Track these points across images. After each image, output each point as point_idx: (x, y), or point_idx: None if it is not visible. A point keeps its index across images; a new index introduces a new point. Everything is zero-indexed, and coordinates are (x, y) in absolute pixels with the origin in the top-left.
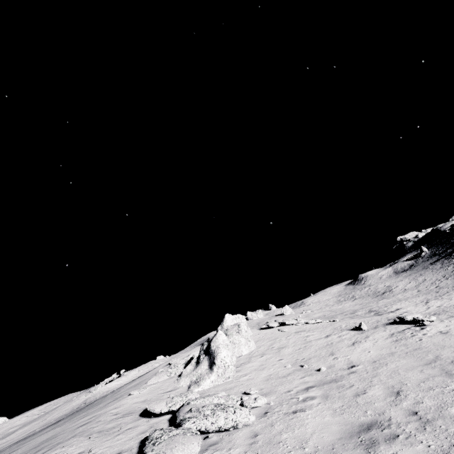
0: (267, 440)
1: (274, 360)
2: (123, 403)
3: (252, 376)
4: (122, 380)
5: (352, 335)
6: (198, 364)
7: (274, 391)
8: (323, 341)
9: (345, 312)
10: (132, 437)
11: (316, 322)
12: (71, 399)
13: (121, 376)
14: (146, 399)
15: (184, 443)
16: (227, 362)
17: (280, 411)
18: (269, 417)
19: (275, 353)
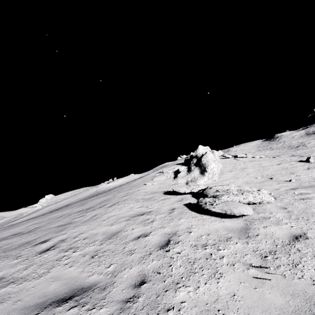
0: (301, 211)
1: (243, 174)
2: (145, 188)
3: (231, 181)
4: (115, 183)
5: (302, 164)
6: (190, 171)
7: (263, 189)
8: (277, 166)
9: (270, 156)
10: (173, 202)
11: (260, 157)
12: (86, 189)
13: (114, 181)
14: (160, 187)
15: (241, 205)
16: (215, 171)
17: (286, 198)
18: (281, 200)
19: (240, 171)
